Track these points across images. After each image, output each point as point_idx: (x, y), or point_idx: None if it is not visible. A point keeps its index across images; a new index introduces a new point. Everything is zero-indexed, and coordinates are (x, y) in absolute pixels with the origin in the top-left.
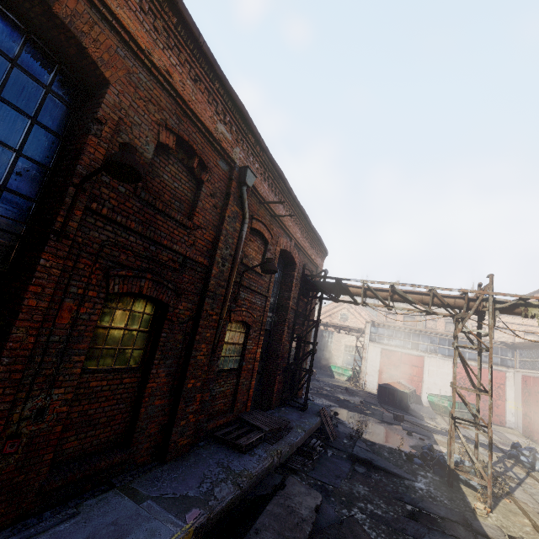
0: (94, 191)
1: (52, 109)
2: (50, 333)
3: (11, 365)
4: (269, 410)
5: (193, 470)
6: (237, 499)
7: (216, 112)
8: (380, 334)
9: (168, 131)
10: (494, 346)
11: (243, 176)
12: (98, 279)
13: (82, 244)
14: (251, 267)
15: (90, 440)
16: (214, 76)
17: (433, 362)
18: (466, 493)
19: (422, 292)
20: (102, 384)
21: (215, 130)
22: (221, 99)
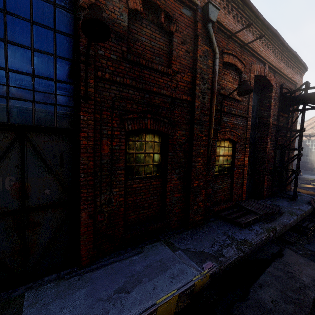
0: (97, 64)
1: (62, 18)
2: (101, 159)
3: (86, 177)
4: (261, 199)
5: (206, 235)
6: (241, 259)
7: None
8: None
9: None
10: None
11: (206, 14)
12: (117, 123)
13: (101, 102)
14: (228, 94)
15: (142, 215)
16: None
17: None
18: None
19: None
20: (140, 185)
21: None
22: None
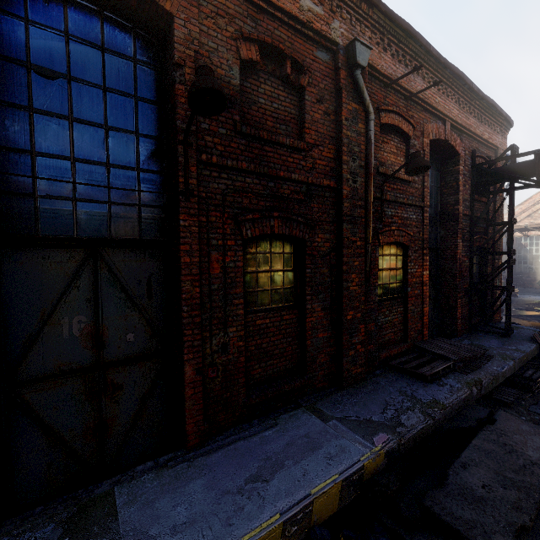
0: (199, 143)
1: (145, 79)
2: (210, 283)
3: (190, 312)
4: (454, 338)
5: (372, 396)
6: (431, 429)
7: None
8: None
9: (247, 42)
10: None
11: (352, 56)
12: (231, 228)
13: (207, 198)
14: (391, 174)
15: (271, 368)
16: None
17: None
18: None
19: None
20: (266, 322)
21: (299, 11)
22: None
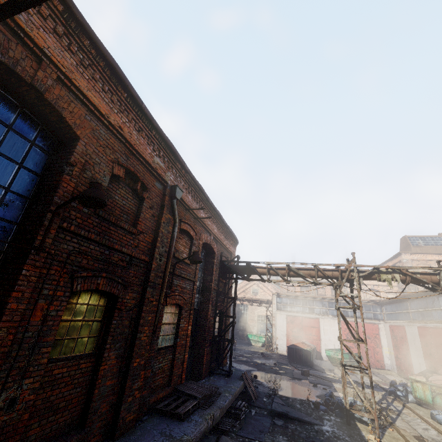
0: (65, 214)
1: (34, 157)
2: (25, 330)
3: None
4: (200, 380)
5: None
6: None
7: (153, 150)
8: (284, 303)
9: (120, 166)
10: (367, 304)
11: (174, 192)
12: (65, 281)
13: (54, 255)
14: (181, 259)
15: (50, 425)
16: (152, 127)
17: (326, 322)
18: (361, 429)
19: (309, 268)
20: (63, 371)
21: (152, 162)
22: (157, 141)
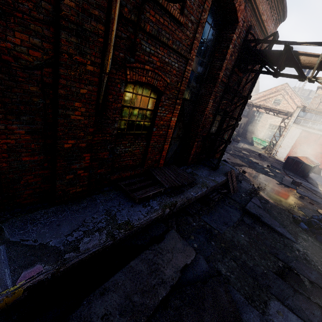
0: None
1: None
2: None
3: None
4: (184, 166)
5: (76, 215)
6: (108, 247)
7: None
8: (306, 118)
9: None
10: None
11: None
12: None
13: None
14: None
15: None
16: None
17: None
18: None
19: None
20: None
21: None
22: None
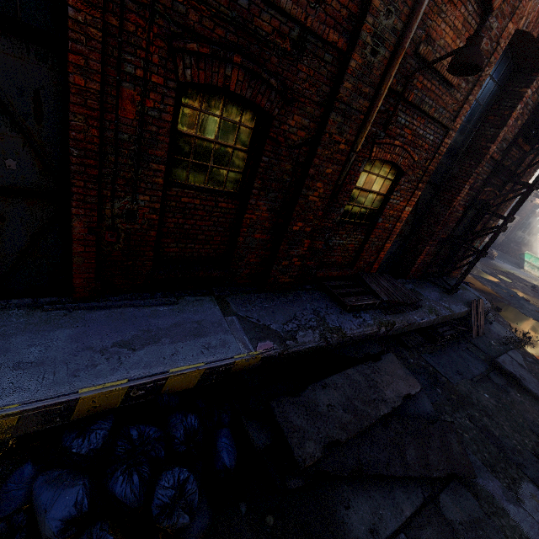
0: None
1: None
2: (117, 129)
3: (83, 159)
4: (402, 279)
5: (286, 307)
6: (320, 349)
7: None
8: None
9: None
10: None
11: None
12: (161, 55)
13: None
14: (430, 61)
15: (190, 251)
16: None
17: None
18: None
19: None
20: (194, 202)
21: None
22: None
